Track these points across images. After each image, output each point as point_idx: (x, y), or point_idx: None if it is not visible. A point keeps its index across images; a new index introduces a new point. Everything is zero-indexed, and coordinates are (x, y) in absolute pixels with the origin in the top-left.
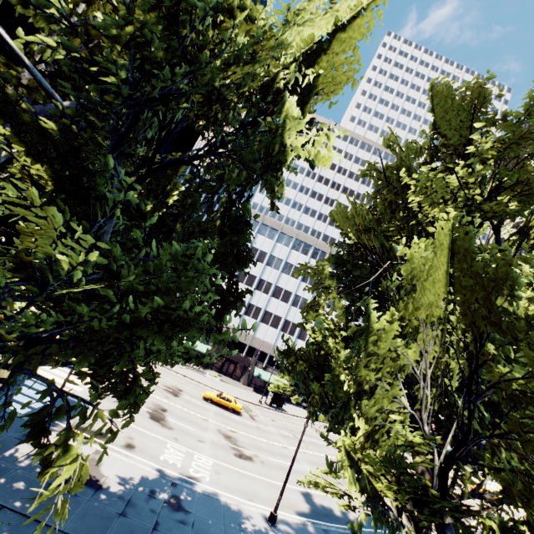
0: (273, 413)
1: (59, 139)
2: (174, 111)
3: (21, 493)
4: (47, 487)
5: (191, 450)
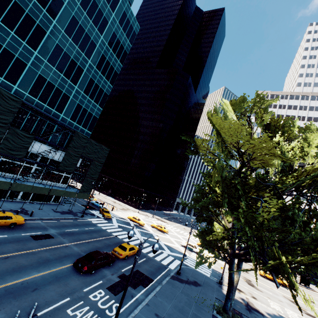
0: (305, 289)
1: (281, 207)
2: (301, 187)
3: (241, 309)
4: (246, 309)
5: (280, 305)
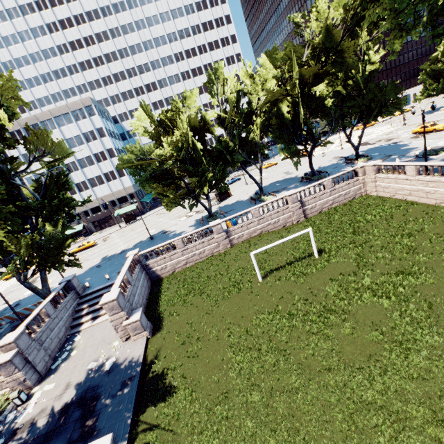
0: (128, 227)
1: None
2: None
3: None
4: None
5: None
